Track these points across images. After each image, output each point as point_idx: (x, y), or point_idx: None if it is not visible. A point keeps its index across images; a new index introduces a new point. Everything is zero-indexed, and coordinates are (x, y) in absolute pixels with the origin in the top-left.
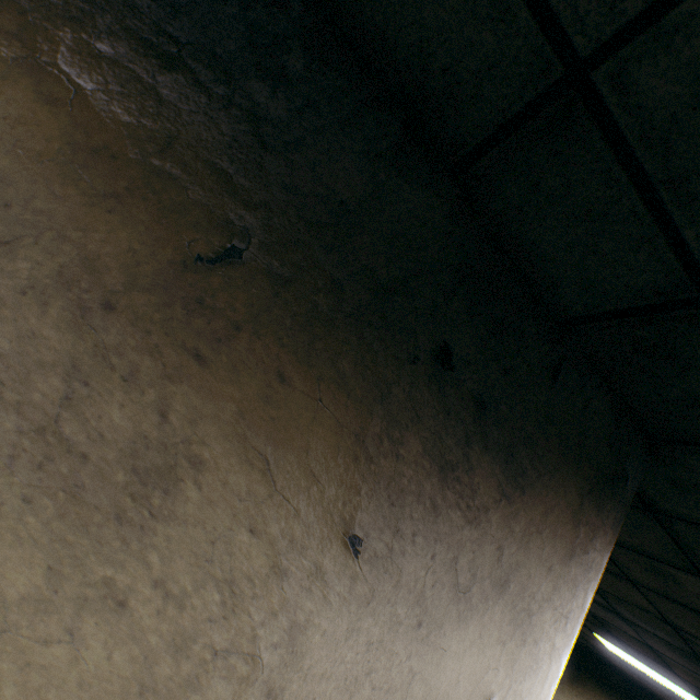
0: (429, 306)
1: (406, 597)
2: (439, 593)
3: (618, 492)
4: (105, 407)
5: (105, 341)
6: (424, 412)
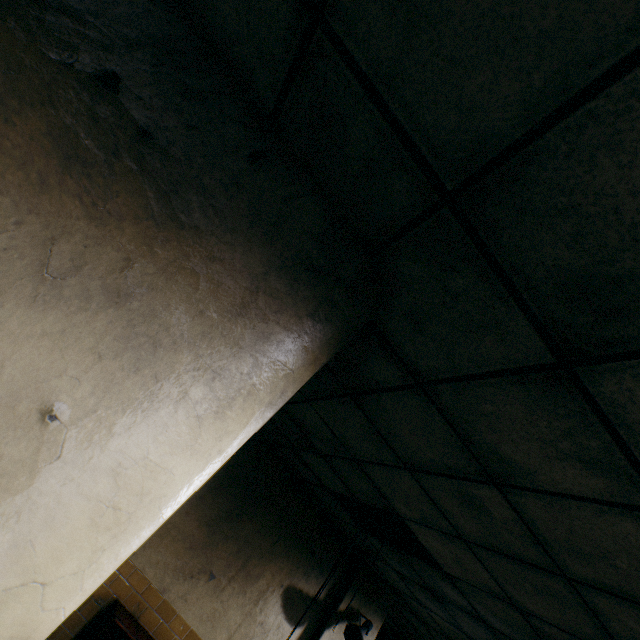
0: (103, 40)
1: None
2: (11, 260)
3: (323, 286)
4: None
5: None
6: (63, 105)
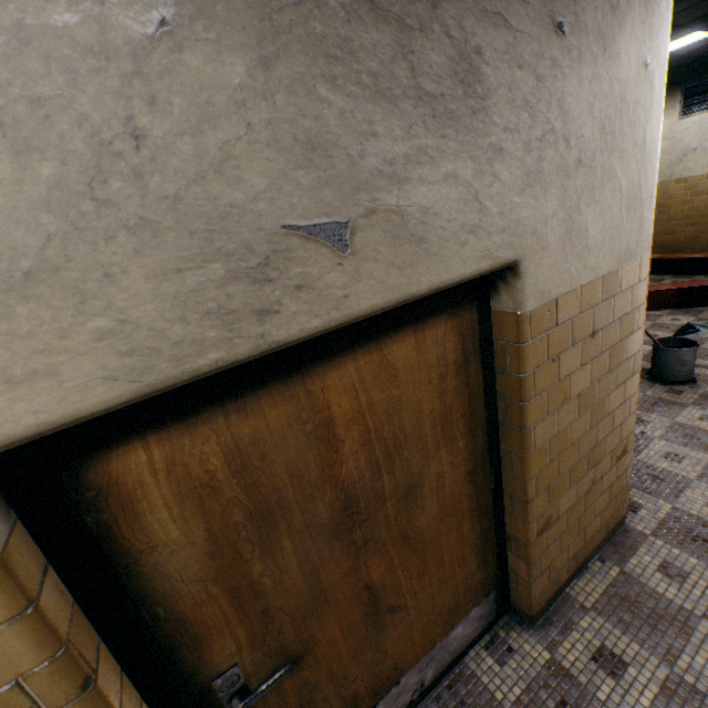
0: None
1: (593, 40)
2: (606, 22)
3: None
4: (428, 59)
5: (398, 15)
6: None
